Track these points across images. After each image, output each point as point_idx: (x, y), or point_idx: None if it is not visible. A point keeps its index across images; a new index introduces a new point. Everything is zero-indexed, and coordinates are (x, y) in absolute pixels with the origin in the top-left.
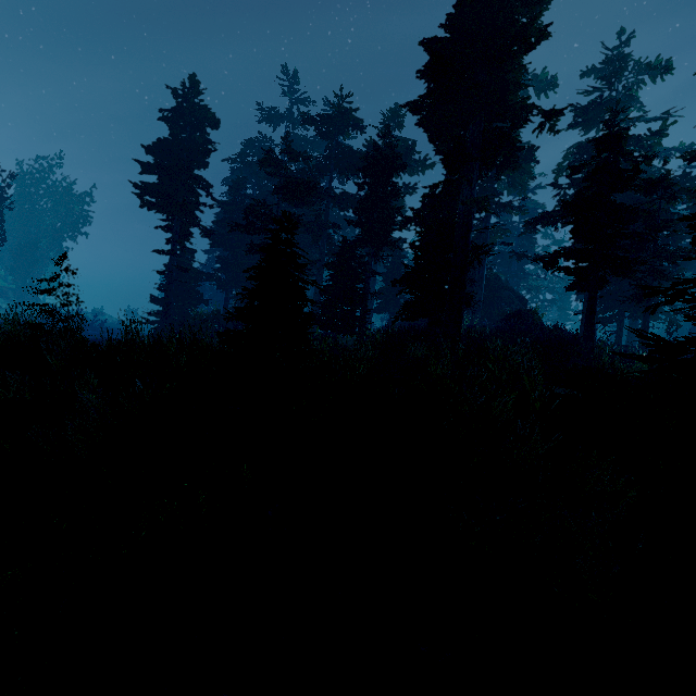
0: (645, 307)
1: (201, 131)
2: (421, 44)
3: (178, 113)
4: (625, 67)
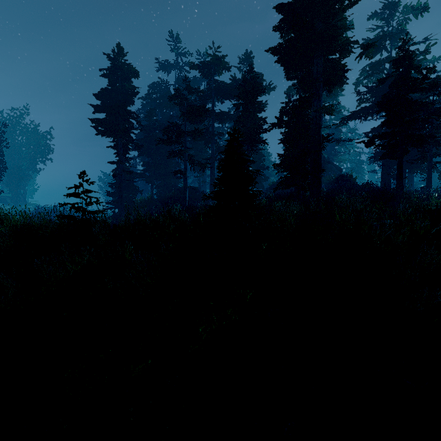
0: (428, 165)
1: (128, 80)
2: (275, 8)
3: (112, 70)
4: (397, 10)
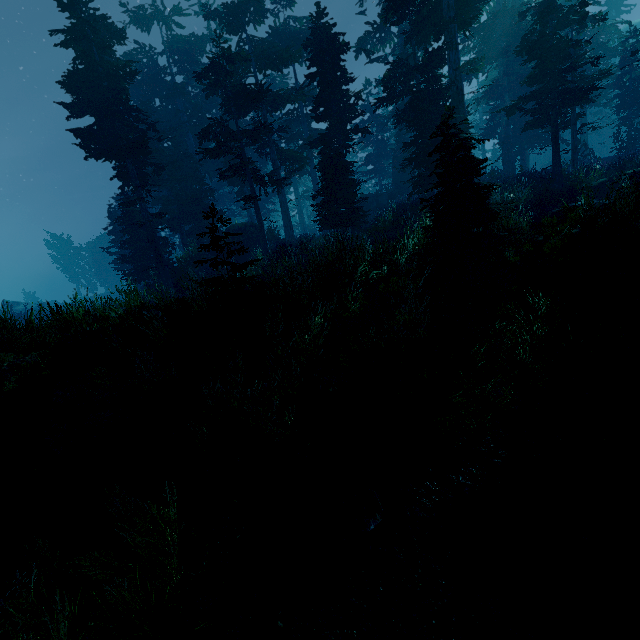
0: (572, 130)
1: (112, 50)
2: None
3: (74, 32)
4: None
